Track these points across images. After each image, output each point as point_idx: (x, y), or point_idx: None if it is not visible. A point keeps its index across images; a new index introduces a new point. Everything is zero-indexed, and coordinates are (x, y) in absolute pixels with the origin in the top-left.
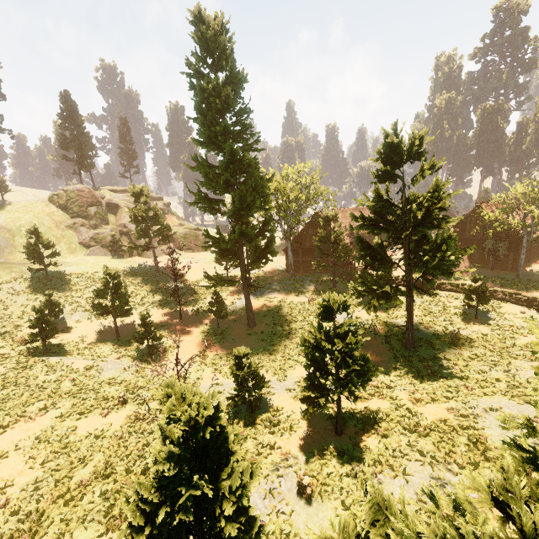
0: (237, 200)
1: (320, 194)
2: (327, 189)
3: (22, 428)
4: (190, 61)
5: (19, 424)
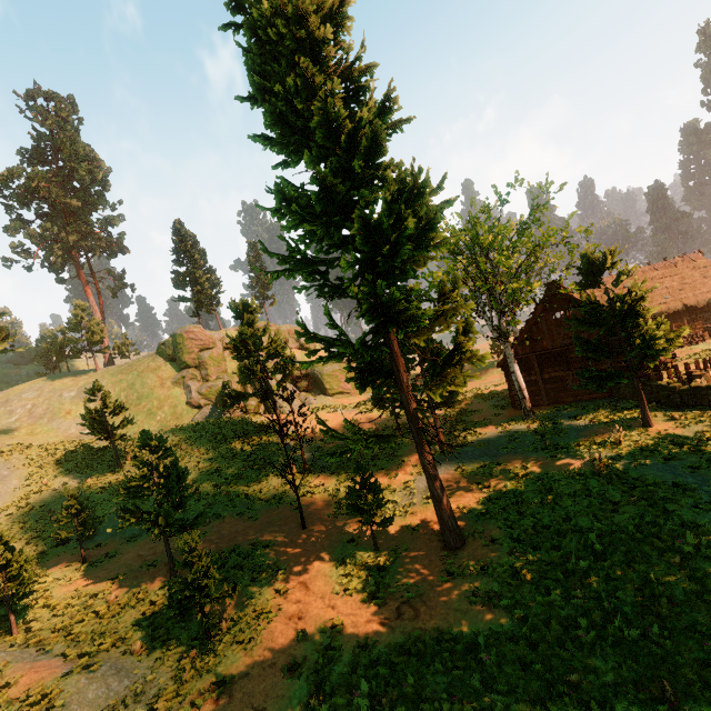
0: (361, 235)
1: (559, 230)
2: (572, 213)
3: None
4: None
5: None
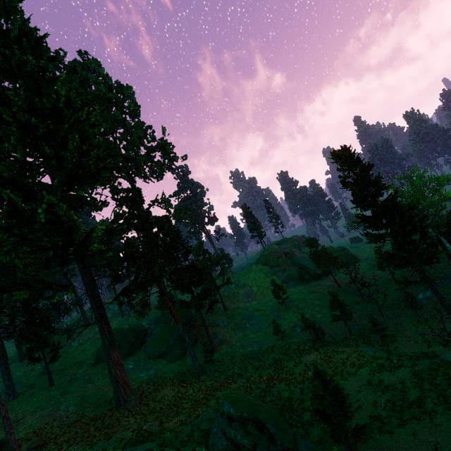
0: (401, 231)
1: None
2: None
3: (355, 379)
4: (341, 176)
5: (352, 378)
